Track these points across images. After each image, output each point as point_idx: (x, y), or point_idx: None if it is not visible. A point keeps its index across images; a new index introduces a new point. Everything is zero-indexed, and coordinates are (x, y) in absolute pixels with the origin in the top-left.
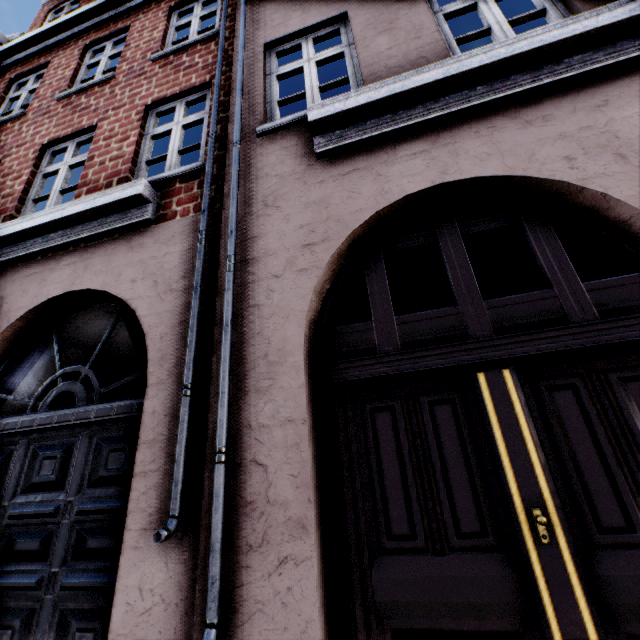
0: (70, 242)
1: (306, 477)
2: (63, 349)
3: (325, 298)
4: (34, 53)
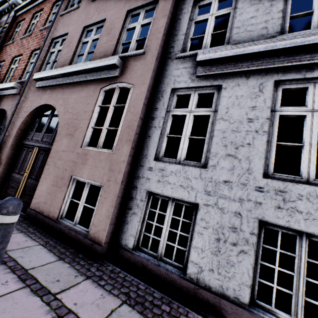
0: (5, 95)
1: (5, 156)
2: (3, 122)
3: (30, 125)
4: (23, 12)
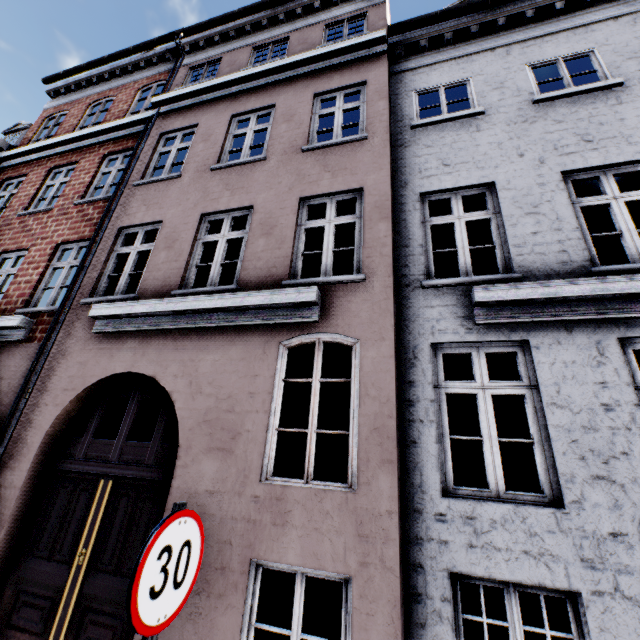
0: None
1: (8, 516)
2: None
3: (73, 418)
4: (21, 163)
